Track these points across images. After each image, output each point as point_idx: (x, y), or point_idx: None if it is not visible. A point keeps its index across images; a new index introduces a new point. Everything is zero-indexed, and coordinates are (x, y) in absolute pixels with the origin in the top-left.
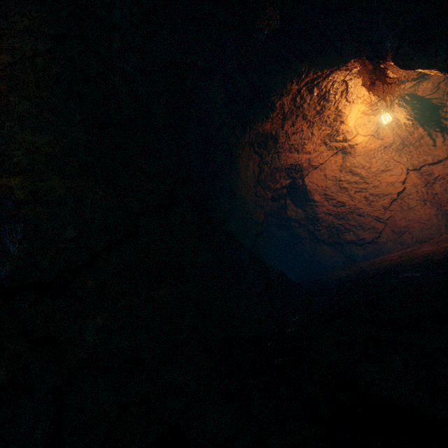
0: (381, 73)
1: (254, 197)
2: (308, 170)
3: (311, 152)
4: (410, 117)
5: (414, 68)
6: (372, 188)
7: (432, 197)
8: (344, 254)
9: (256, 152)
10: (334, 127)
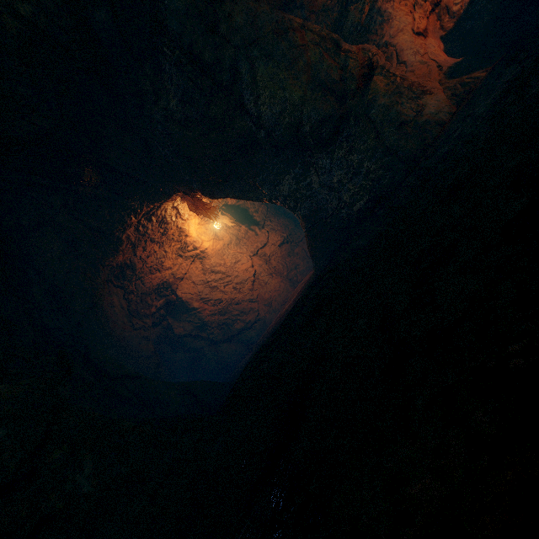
0: (199, 202)
1: (133, 331)
2: (176, 283)
3: (171, 267)
4: (233, 220)
5: (218, 198)
6: (235, 278)
7: (274, 270)
8: (242, 342)
9: (116, 285)
10: (182, 241)
